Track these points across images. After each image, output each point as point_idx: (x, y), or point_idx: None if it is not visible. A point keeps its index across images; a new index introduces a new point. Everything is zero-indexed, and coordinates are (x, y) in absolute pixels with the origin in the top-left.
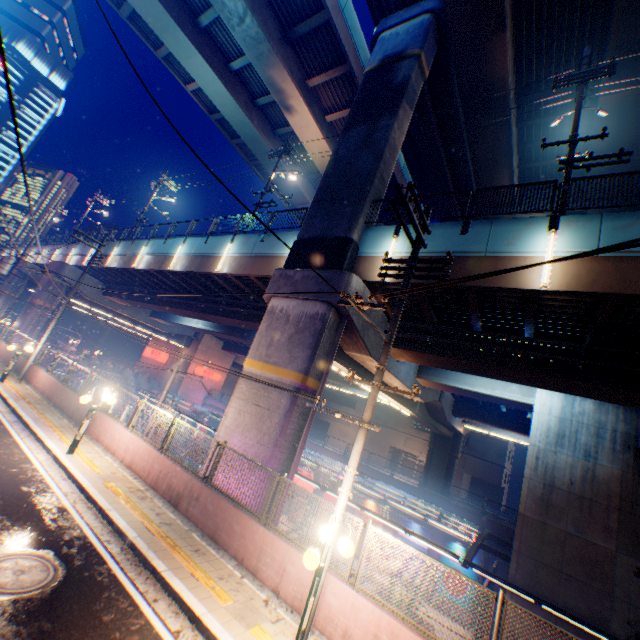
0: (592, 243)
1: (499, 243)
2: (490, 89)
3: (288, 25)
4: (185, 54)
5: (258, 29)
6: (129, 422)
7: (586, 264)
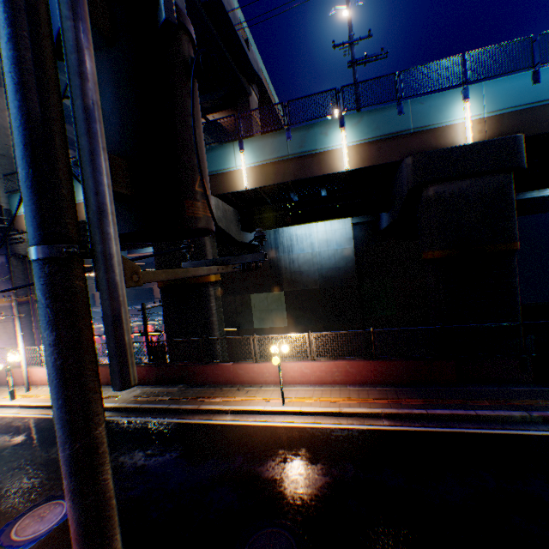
0: None
1: None
2: None
3: None
4: None
5: None
6: None
7: None
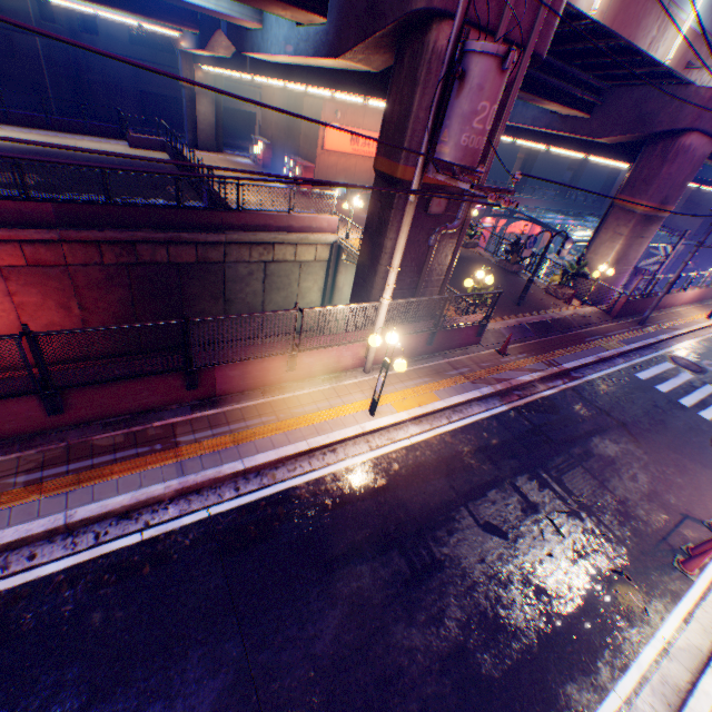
0: None
1: None
2: None
3: None
4: None
5: None
6: None
7: None
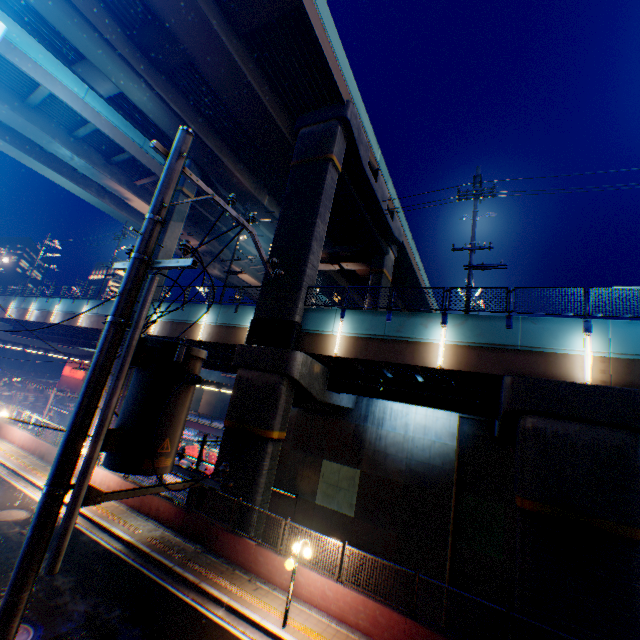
0: (217, 319)
1: (193, 316)
2: (245, 194)
3: (109, 155)
4: (41, 169)
5: (86, 163)
6: (22, 425)
7: (214, 328)
